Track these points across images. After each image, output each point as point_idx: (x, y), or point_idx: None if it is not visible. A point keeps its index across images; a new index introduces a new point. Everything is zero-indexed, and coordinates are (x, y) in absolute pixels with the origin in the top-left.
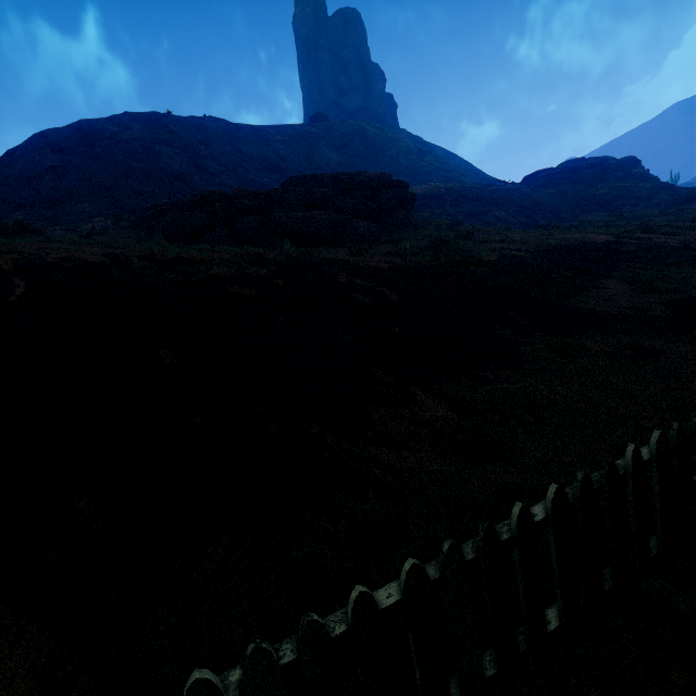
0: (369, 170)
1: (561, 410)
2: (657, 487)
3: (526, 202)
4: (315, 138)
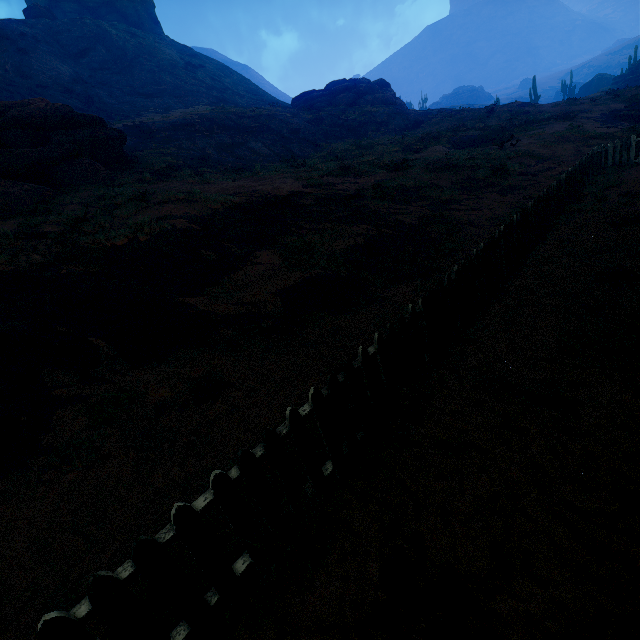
0: (122, 88)
1: None
2: None
3: (284, 130)
4: (31, 42)
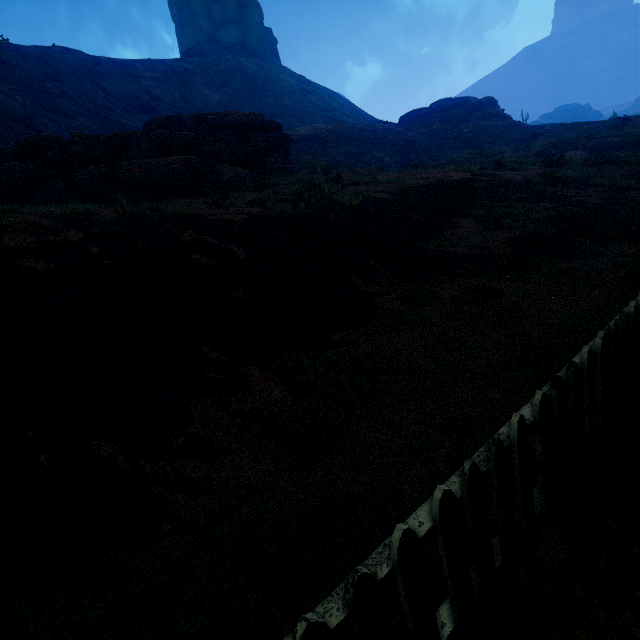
0: (253, 110)
1: (404, 372)
2: (445, 560)
3: (402, 142)
4: (191, 75)
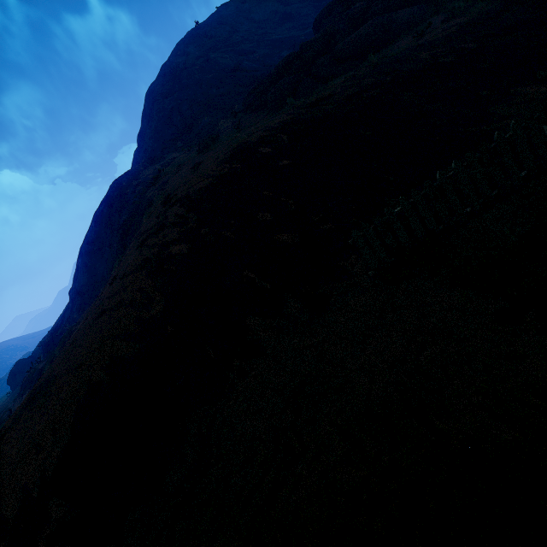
0: None
1: None
2: None
3: None
4: None
